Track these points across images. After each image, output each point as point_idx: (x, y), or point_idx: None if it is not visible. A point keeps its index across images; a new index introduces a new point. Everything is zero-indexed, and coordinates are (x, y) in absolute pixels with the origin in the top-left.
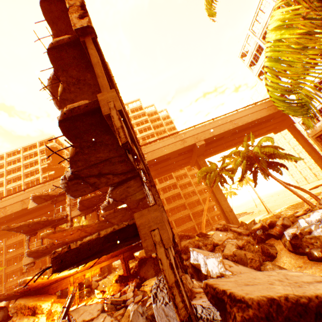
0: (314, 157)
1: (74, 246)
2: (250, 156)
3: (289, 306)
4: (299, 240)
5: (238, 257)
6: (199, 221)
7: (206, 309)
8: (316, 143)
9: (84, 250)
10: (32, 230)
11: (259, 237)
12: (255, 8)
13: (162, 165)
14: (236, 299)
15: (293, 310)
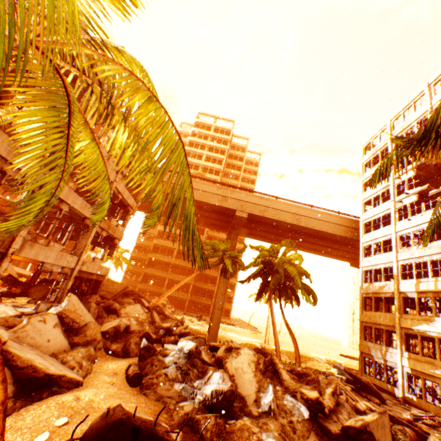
0: None
1: None
2: (271, 264)
3: None
4: (149, 355)
5: (85, 327)
6: (199, 301)
7: None
8: (361, 303)
9: None
10: None
11: (148, 334)
12: (411, 99)
13: None
14: None
15: None
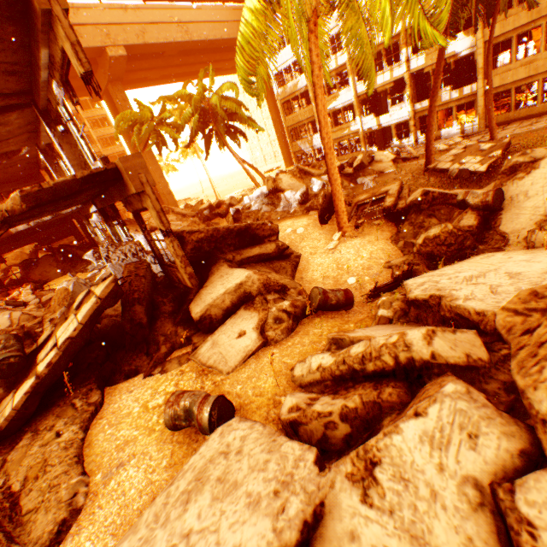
0: (278, 130)
1: (48, 186)
2: (206, 110)
3: (224, 231)
4: (241, 215)
5: None
6: None
7: (165, 255)
8: (283, 111)
9: (62, 191)
10: None
11: (206, 217)
12: None
13: None
14: (194, 232)
15: (226, 233)
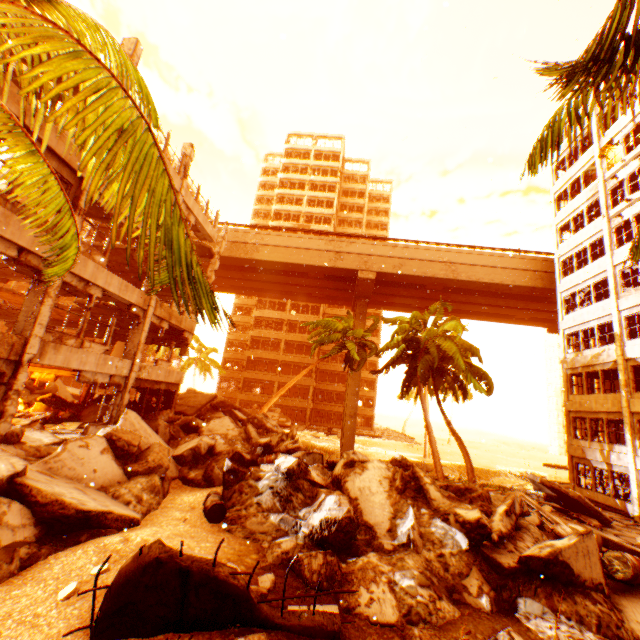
0: None
1: None
2: (417, 342)
3: None
4: (237, 480)
5: (148, 452)
6: (326, 409)
7: None
8: (566, 385)
9: None
10: (2, 272)
11: (239, 454)
12: None
13: (290, 281)
14: None
15: None
